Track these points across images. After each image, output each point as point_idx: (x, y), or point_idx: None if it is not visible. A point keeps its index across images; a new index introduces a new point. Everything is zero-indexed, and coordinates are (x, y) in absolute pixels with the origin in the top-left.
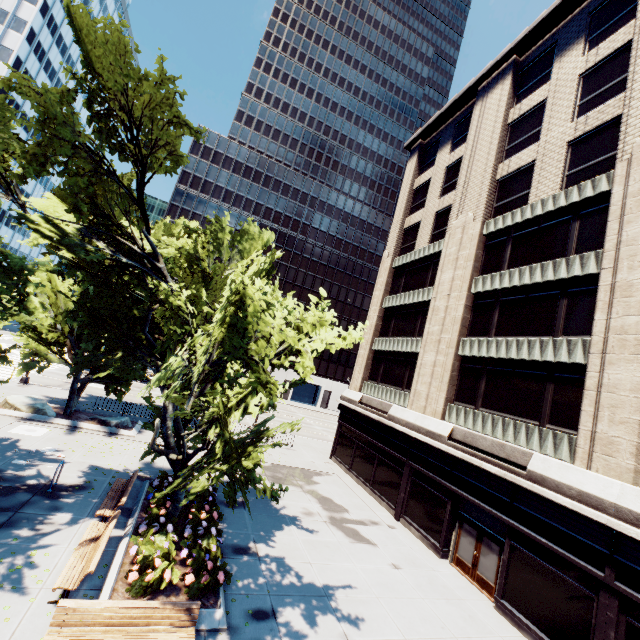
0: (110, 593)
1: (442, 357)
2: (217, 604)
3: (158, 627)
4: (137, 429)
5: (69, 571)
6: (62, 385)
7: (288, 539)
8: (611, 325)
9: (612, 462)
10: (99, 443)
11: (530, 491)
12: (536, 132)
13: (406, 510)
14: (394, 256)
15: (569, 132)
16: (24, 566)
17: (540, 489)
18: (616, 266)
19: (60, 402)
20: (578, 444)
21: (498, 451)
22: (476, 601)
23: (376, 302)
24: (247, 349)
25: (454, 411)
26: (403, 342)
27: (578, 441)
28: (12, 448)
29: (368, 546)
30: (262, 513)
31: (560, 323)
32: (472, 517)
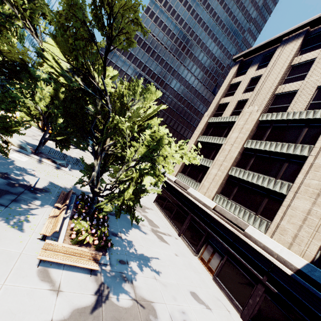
0: (63, 240)
1: (220, 173)
2: (106, 254)
3: (82, 258)
4: (69, 168)
5: (46, 228)
6: (31, 136)
7: (134, 234)
8: (304, 181)
9: (282, 238)
10: (51, 171)
11: (242, 240)
12: (304, 75)
13: (184, 233)
14: (210, 116)
15: (320, 81)
16: (25, 221)
17: (248, 240)
18: (317, 156)
19: (32, 145)
20: (270, 227)
21: (234, 220)
22: (206, 275)
23: (195, 137)
24: (156, 159)
25: (218, 198)
26: (203, 160)
27: (270, 225)
28: (12, 164)
29: (166, 244)
30: (123, 220)
31: (281, 173)
32: (213, 243)
